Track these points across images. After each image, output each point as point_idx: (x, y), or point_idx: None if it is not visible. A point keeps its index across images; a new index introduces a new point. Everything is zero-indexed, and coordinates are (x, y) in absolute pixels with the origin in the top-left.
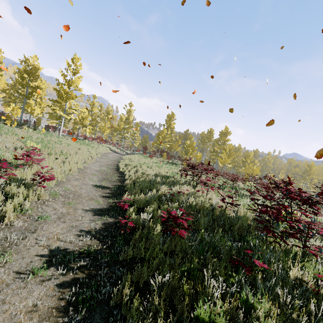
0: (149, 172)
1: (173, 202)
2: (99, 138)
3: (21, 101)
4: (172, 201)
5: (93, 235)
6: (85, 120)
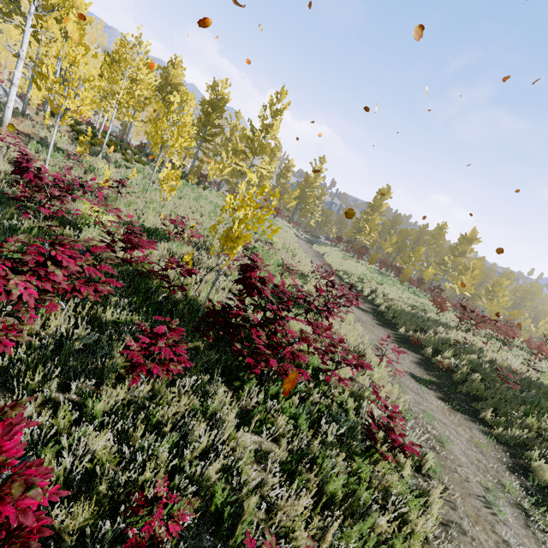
0: (392, 295)
1: (466, 351)
2: (277, 210)
3: (199, 145)
4: (465, 350)
5: (416, 367)
6: (263, 181)
